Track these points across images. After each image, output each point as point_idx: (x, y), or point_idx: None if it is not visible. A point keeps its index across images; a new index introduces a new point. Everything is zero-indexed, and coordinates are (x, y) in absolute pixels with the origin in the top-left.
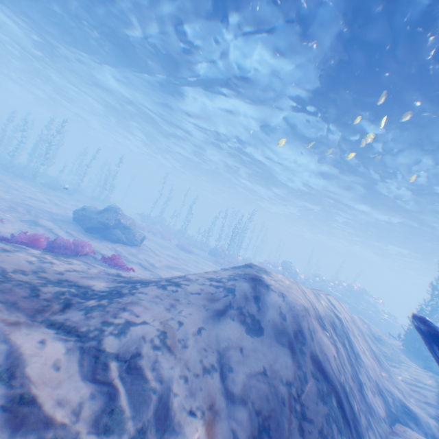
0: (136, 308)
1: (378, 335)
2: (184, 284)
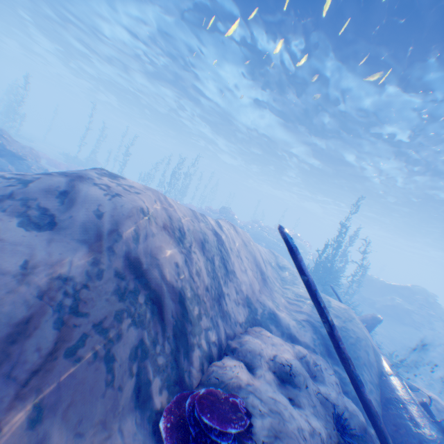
0: None
1: (284, 265)
2: None
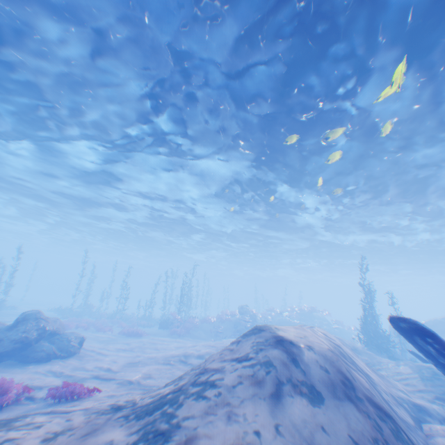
0: (199, 444)
1: (353, 345)
2: (221, 380)
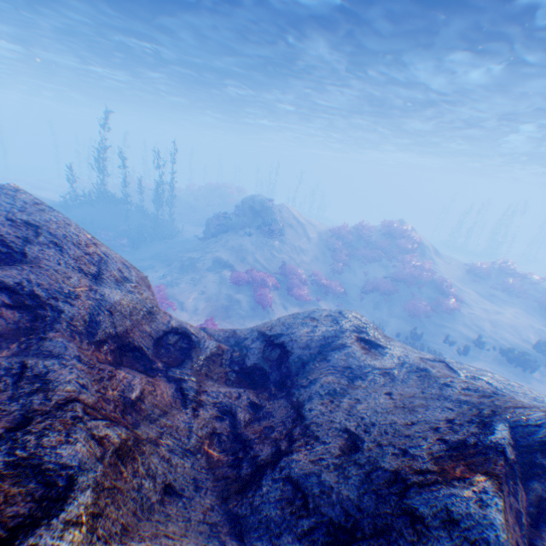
0: None
1: None
2: None
